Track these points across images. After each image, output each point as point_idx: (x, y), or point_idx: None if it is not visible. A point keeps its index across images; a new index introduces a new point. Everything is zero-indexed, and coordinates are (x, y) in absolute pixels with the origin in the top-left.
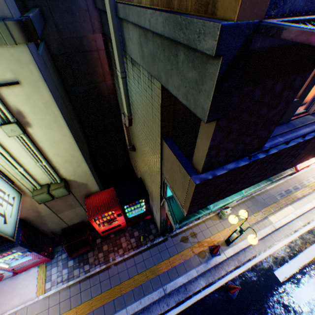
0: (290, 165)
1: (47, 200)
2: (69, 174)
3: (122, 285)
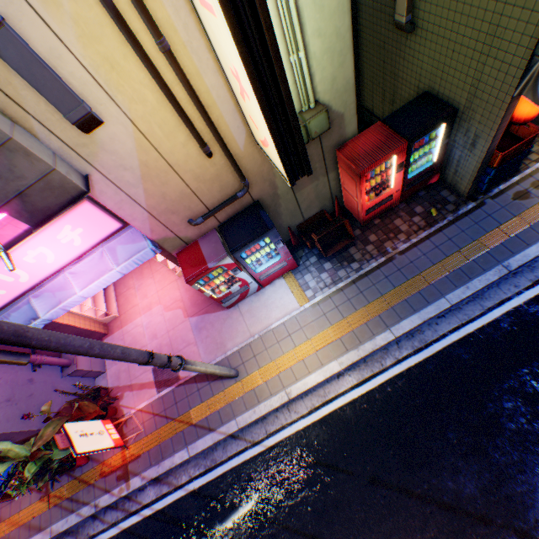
0: None
1: None
2: (323, 91)
3: (424, 275)
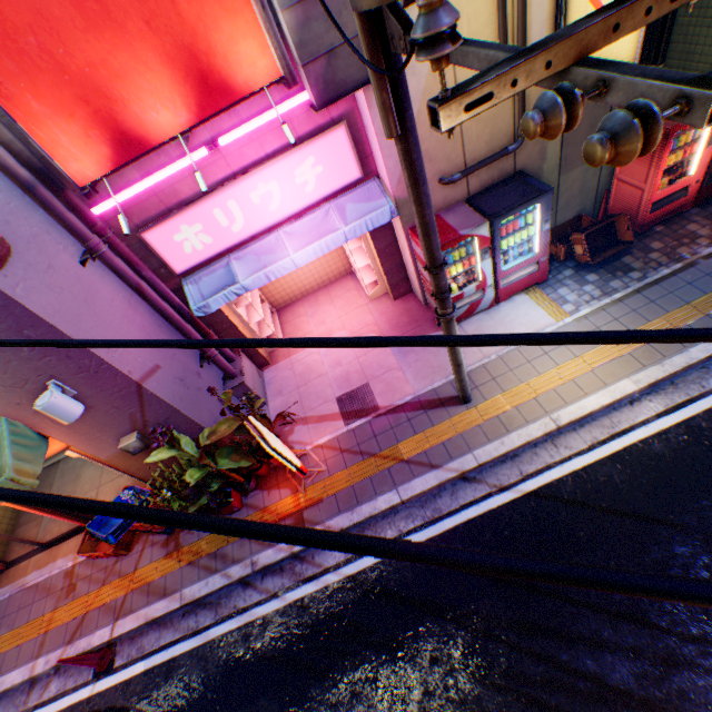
0: None
1: None
2: None
3: None
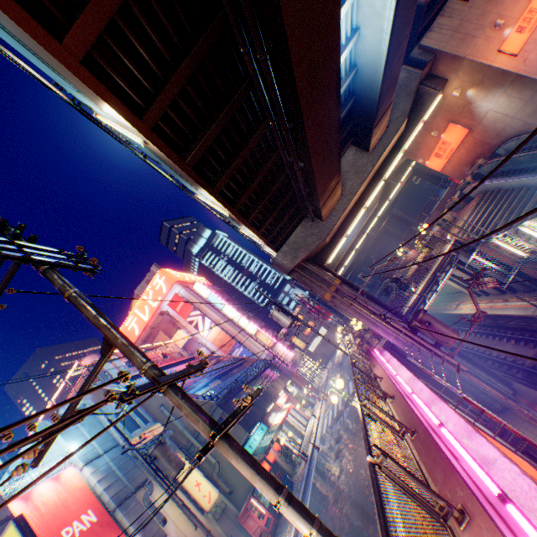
0: (259, 414)
1: (222, 510)
2: (219, 500)
3: None
